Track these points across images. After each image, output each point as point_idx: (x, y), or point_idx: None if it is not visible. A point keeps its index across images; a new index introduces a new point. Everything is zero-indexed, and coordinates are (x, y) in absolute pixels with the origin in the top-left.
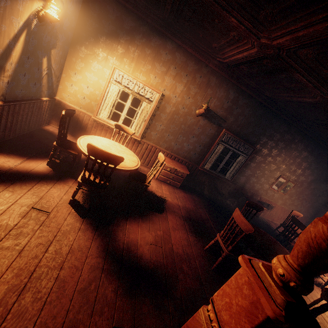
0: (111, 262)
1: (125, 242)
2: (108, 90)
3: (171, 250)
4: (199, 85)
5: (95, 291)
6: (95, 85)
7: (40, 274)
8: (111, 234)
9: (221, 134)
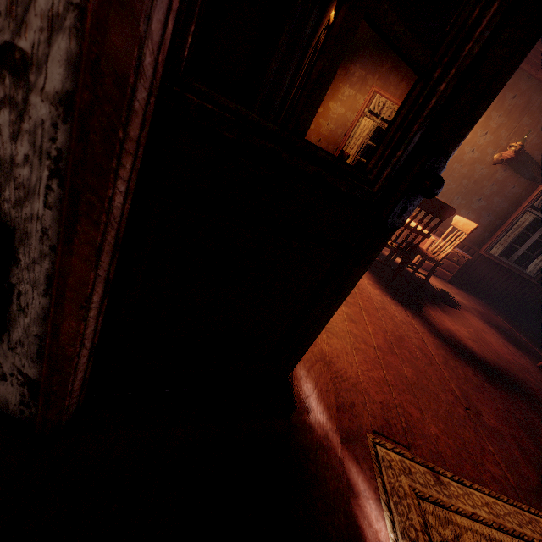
0: (448, 346)
1: (444, 329)
2: (357, 127)
3: (498, 353)
4: (508, 111)
5: (457, 369)
6: (338, 120)
7: (398, 336)
8: (423, 317)
9: (534, 195)
